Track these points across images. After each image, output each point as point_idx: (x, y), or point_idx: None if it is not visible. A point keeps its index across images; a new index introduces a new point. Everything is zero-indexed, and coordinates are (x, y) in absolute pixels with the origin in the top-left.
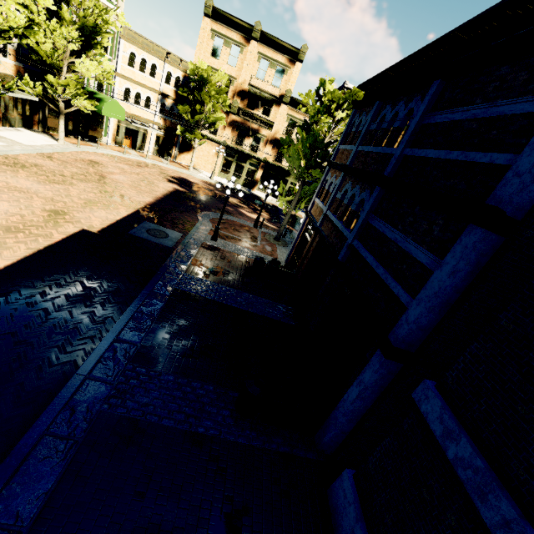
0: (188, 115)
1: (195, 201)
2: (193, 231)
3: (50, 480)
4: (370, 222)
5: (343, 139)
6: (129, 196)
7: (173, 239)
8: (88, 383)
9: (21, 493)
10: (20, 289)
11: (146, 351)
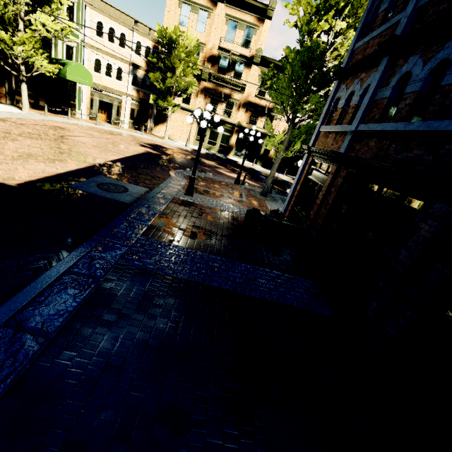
0: (160, 83)
1: (168, 161)
2: (163, 185)
3: None
4: None
5: (360, 35)
6: (88, 153)
7: (134, 194)
8: None
9: None
10: None
11: None
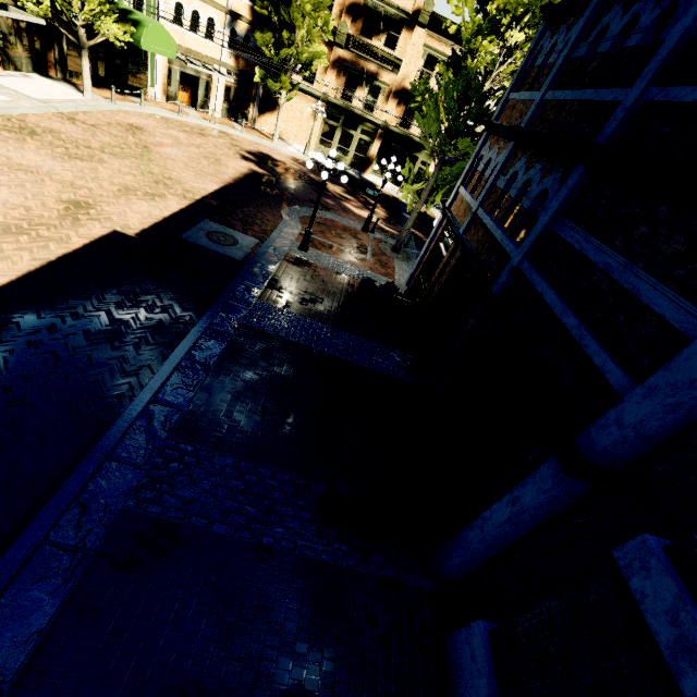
0: (271, 49)
1: (280, 189)
2: (274, 236)
3: (46, 612)
4: (557, 231)
5: (517, 82)
6: (184, 180)
7: (245, 248)
8: (109, 467)
9: (3, 632)
10: (19, 320)
11: (195, 419)
